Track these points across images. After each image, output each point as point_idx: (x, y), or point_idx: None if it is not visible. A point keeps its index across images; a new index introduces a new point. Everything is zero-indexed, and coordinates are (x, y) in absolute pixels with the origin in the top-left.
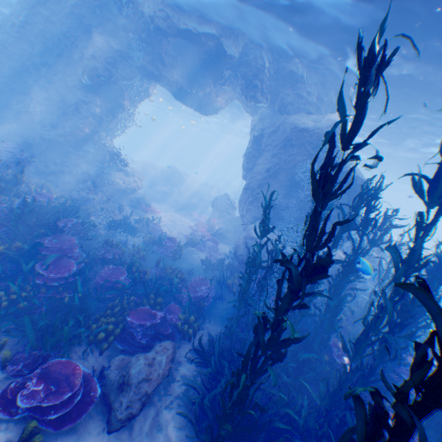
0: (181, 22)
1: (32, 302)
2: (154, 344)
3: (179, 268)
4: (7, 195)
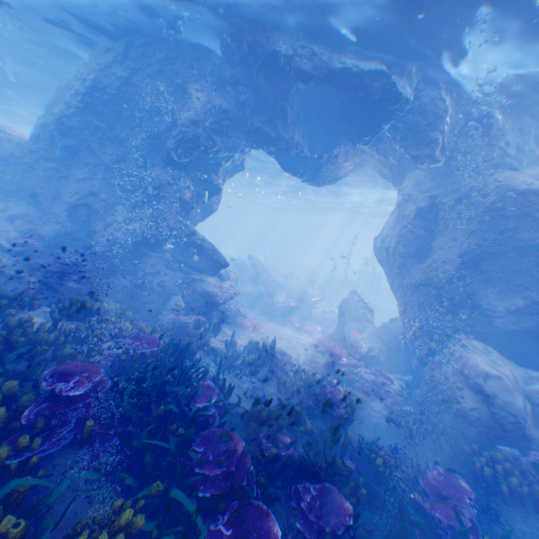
0: (335, 59)
1: None
2: None
3: (386, 451)
4: (77, 342)
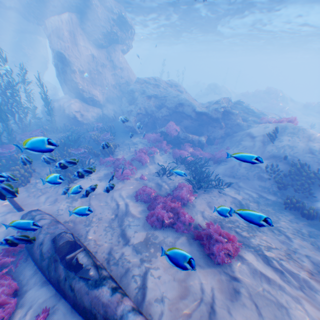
0: None
1: None
2: None
3: None
4: None
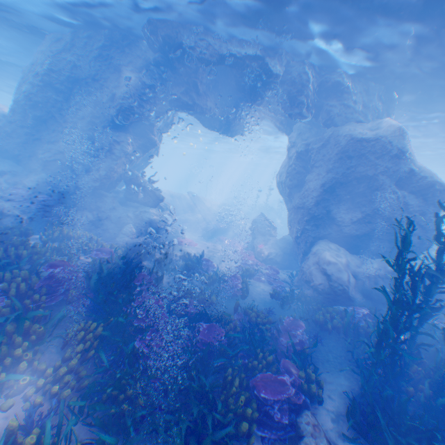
0: (224, 48)
1: (146, 393)
2: (301, 424)
3: (260, 310)
4: (60, 255)
